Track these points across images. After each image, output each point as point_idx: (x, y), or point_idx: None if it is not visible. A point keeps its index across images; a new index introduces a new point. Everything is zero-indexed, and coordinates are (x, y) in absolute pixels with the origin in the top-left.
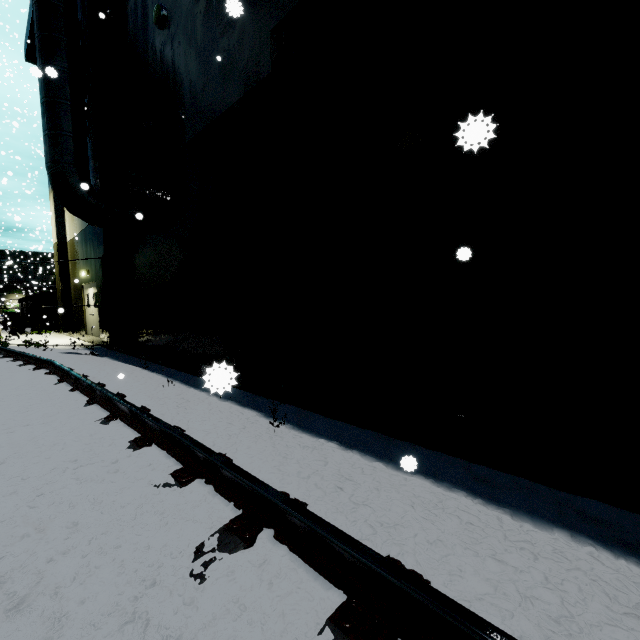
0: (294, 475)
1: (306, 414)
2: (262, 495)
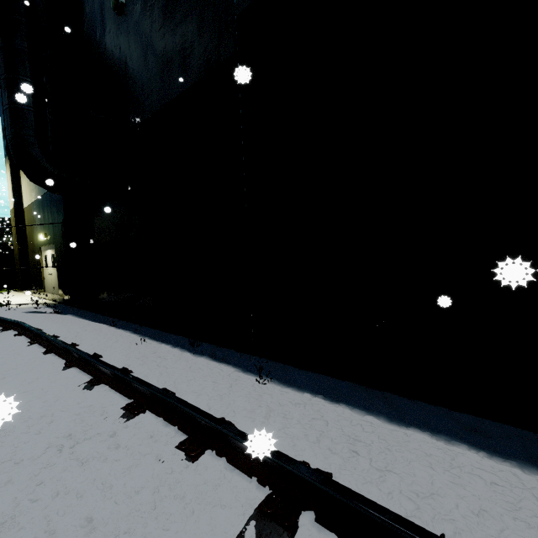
0: (302, 439)
1: (280, 367)
2: (294, 473)
